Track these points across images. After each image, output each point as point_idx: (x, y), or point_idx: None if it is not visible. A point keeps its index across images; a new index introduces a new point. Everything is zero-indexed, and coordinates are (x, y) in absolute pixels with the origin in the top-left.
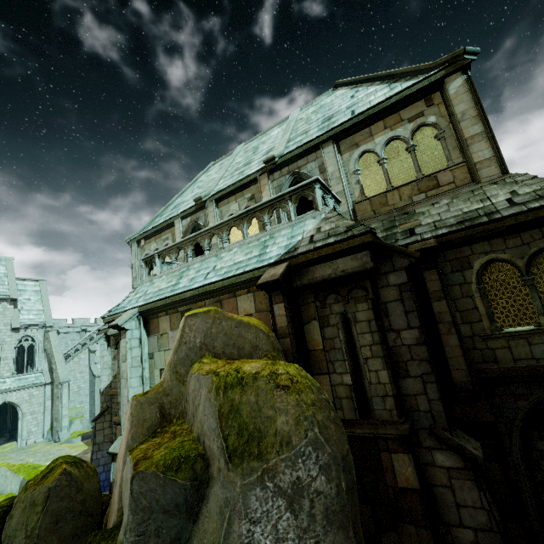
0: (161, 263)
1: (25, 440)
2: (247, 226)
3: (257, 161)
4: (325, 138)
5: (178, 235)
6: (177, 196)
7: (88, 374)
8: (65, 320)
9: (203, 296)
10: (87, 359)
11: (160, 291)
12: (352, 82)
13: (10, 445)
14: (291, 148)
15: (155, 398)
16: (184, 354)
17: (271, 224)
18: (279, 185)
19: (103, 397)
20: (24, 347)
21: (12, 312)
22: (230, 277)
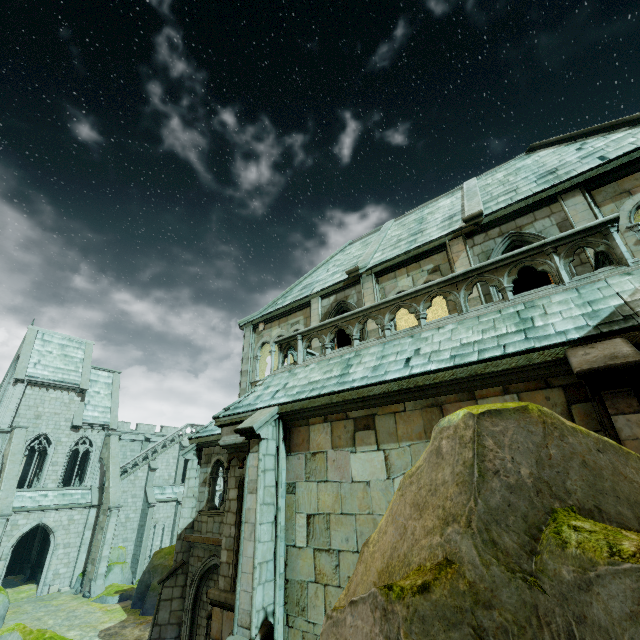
0: (306, 347)
1: (48, 586)
2: (466, 294)
3: (435, 228)
4: (567, 186)
5: (316, 317)
6: (305, 276)
7: (142, 500)
8: (128, 423)
9: (405, 394)
10: (144, 479)
11: (313, 383)
12: (565, 139)
13: (28, 589)
14: (495, 207)
15: (455, 608)
16: (501, 500)
17: (473, 304)
18: (484, 251)
19: (179, 543)
20: (77, 452)
21: (77, 405)
22: (473, 363)
